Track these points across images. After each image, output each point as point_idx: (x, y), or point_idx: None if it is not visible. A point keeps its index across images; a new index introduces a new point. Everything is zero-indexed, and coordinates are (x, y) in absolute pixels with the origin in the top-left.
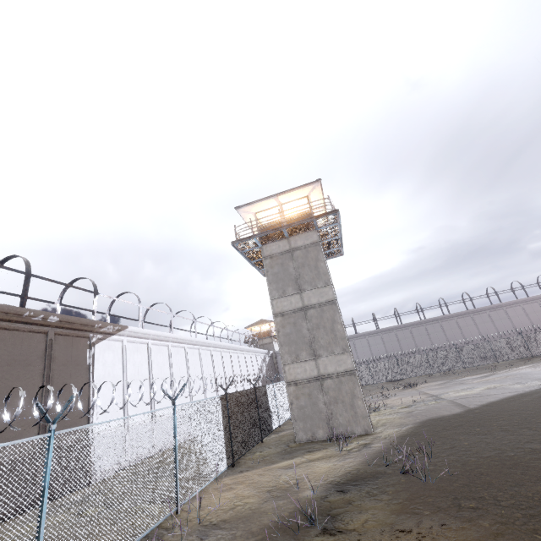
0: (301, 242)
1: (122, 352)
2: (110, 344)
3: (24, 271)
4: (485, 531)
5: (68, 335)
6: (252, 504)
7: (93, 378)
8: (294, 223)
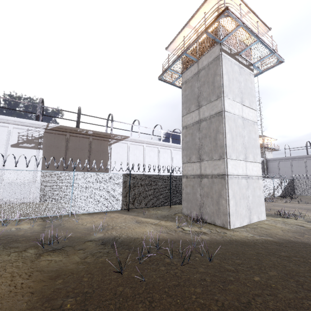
0: (206, 61)
1: (127, 148)
2: (120, 144)
3: (78, 113)
4: None
5: (99, 139)
6: (84, 226)
7: (111, 158)
8: (190, 44)
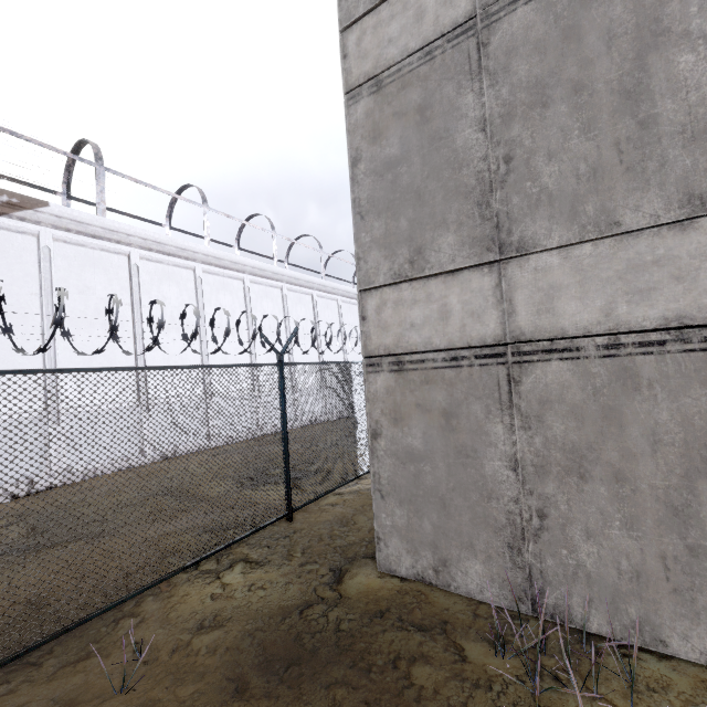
0: None
1: (39, 259)
2: None
3: None
4: None
5: None
6: None
7: None
8: None
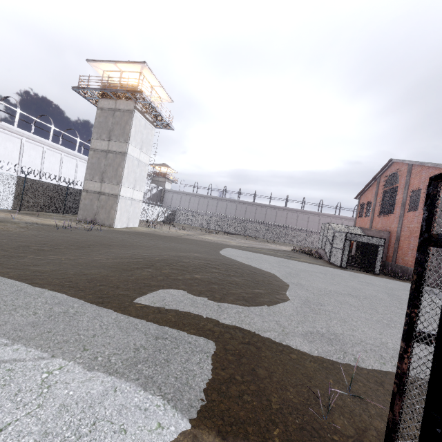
0: (123, 106)
1: None
2: None
3: None
4: (22, 231)
5: None
6: None
7: None
8: (113, 90)
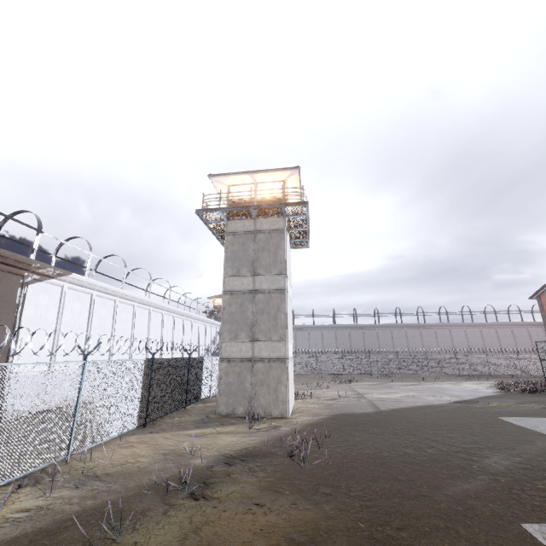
0: (267, 226)
1: (61, 297)
2: (47, 287)
3: None
4: (323, 514)
5: None
6: (142, 463)
7: (20, 318)
8: (263, 205)
